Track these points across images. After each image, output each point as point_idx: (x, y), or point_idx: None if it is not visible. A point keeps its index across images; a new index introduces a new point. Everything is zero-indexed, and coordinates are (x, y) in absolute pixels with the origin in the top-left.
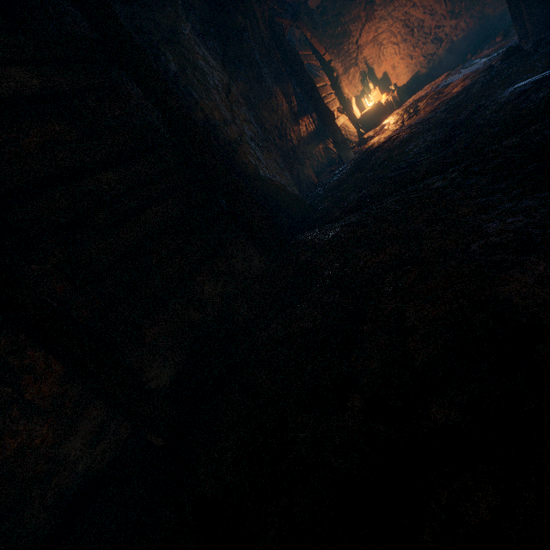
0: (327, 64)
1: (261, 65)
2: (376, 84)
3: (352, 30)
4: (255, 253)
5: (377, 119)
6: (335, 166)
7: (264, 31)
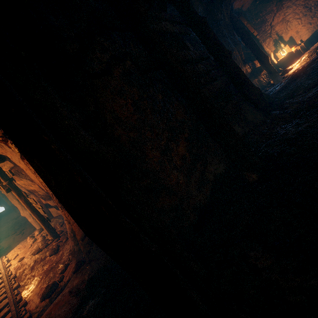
0: (255, 37)
1: (227, 37)
2: (284, 45)
3: (267, 18)
4: (256, 112)
5: (290, 61)
6: (267, 88)
7: (227, 21)
